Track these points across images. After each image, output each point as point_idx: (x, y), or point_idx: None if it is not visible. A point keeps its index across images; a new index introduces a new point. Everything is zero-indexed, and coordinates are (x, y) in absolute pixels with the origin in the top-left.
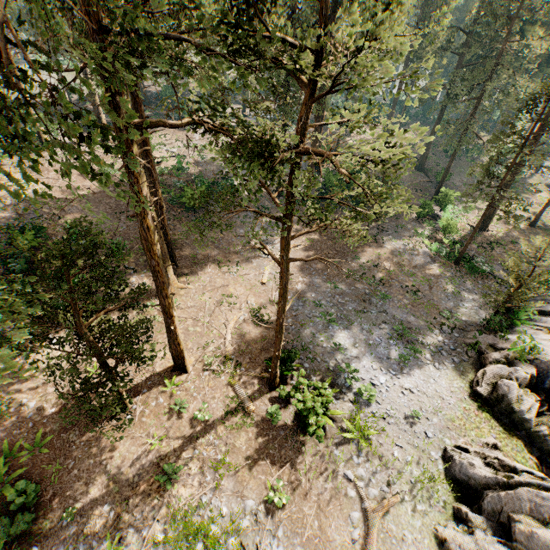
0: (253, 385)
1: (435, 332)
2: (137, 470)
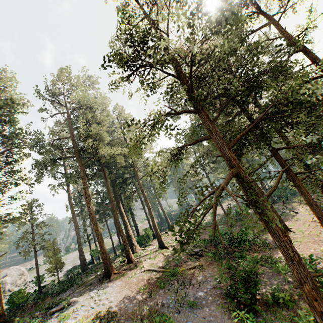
0: None
1: None
2: None
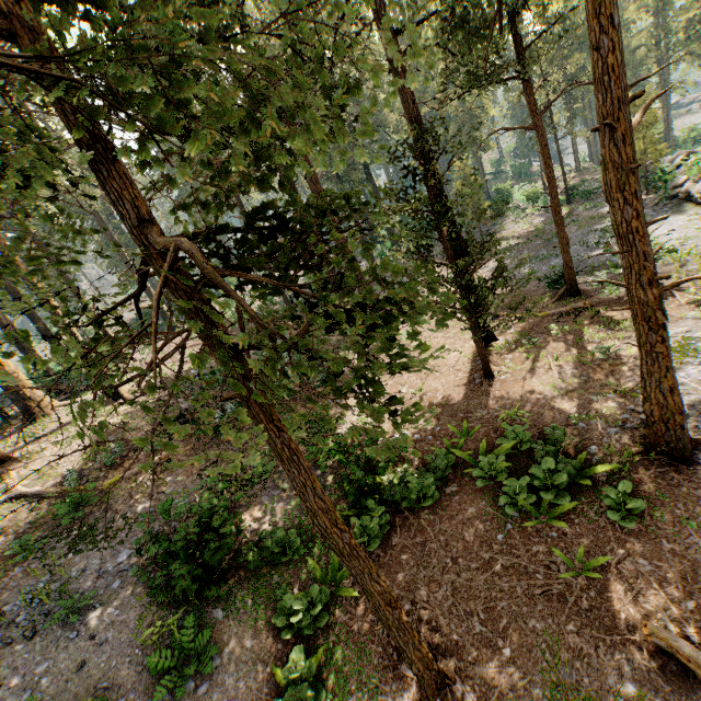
0: (561, 305)
1: None
2: (573, 377)
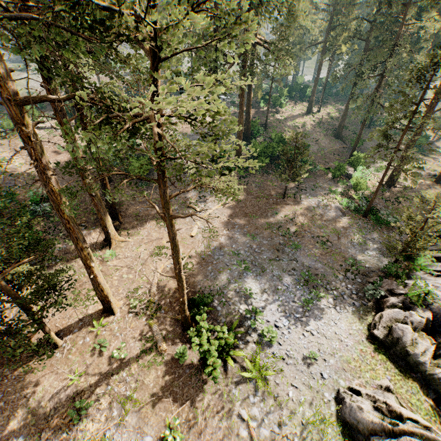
0: (169, 326)
1: (339, 277)
2: (54, 404)
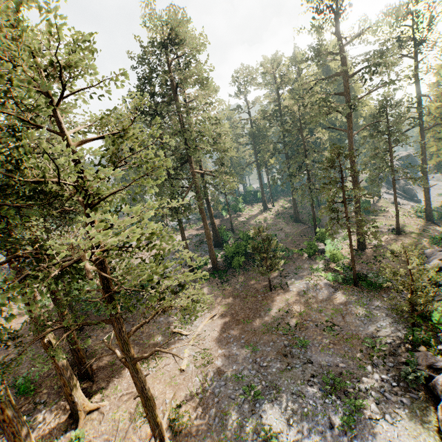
0: None
1: (367, 369)
2: None
